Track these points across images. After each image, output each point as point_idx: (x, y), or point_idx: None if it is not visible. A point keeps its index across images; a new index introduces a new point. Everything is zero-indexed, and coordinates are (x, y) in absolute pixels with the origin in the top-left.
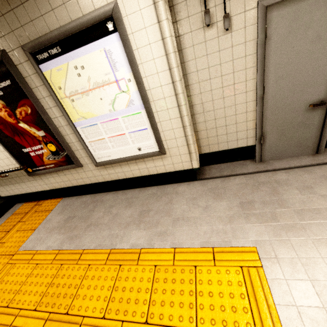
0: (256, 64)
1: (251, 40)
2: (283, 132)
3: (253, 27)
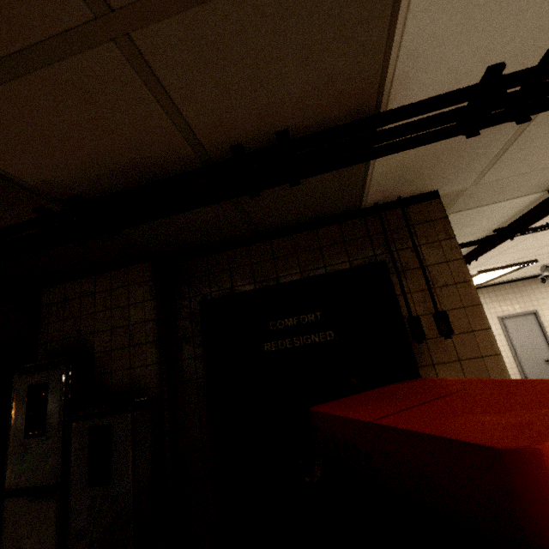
0: (505, 338)
1: (499, 329)
2: (539, 377)
3: (498, 324)
